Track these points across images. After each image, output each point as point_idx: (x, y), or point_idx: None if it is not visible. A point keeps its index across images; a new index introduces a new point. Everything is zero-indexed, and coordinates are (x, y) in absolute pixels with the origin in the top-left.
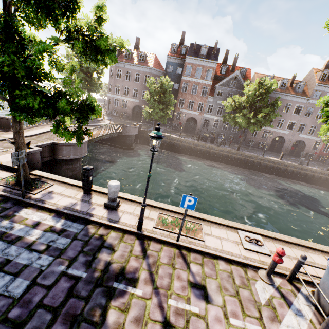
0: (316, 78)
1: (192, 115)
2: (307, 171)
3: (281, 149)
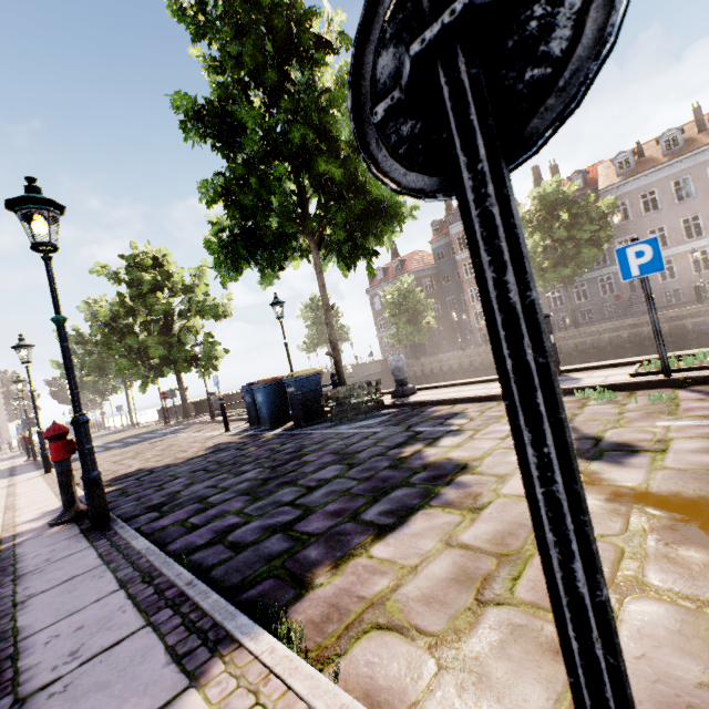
0: None
1: None
2: None
3: None
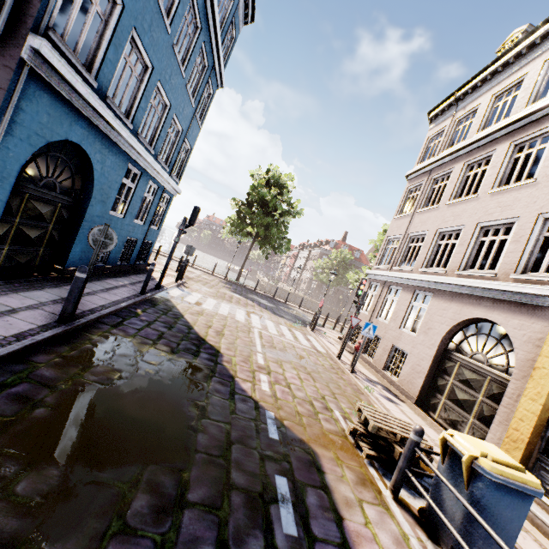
0: None
1: None
2: None
3: None
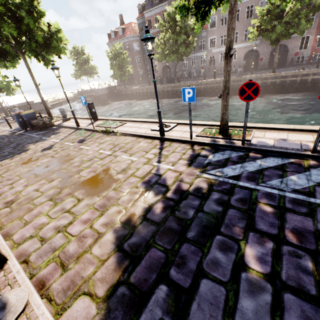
0: None
1: (164, 64)
2: (241, 82)
3: (258, 65)
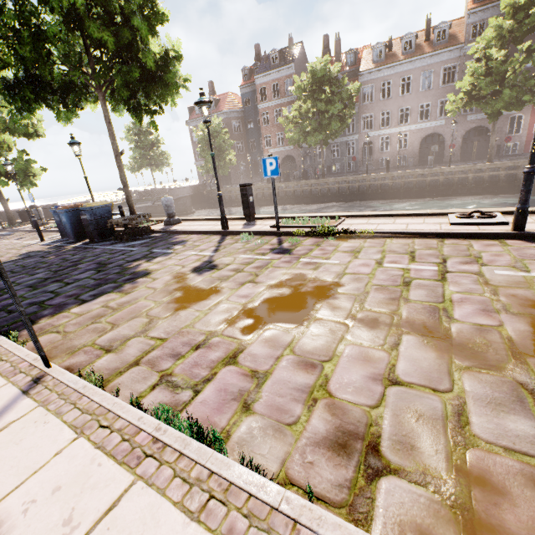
0: (469, 3)
1: (285, 153)
2: (437, 177)
3: (444, 156)
